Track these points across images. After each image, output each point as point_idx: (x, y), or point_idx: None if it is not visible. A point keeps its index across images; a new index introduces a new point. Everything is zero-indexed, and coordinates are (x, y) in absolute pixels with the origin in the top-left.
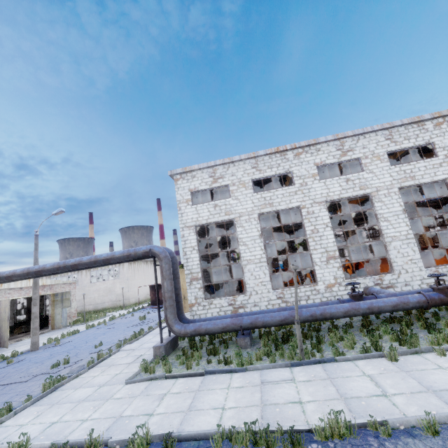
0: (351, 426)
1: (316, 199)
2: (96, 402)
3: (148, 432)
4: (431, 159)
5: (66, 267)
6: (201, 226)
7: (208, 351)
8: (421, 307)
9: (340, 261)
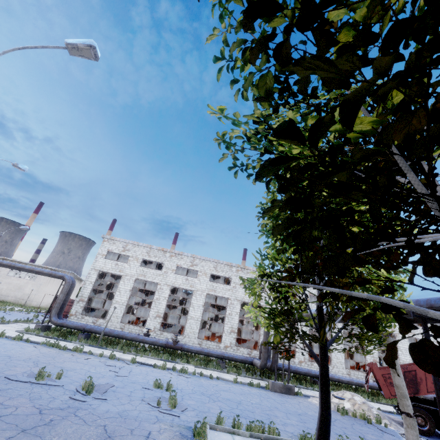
0: (82, 350)
1: (168, 282)
2: (1, 331)
3: (23, 336)
4: (227, 286)
5: (14, 267)
6: (103, 272)
7: (62, 334)
8: (163, 346)
9: (162, 319)
